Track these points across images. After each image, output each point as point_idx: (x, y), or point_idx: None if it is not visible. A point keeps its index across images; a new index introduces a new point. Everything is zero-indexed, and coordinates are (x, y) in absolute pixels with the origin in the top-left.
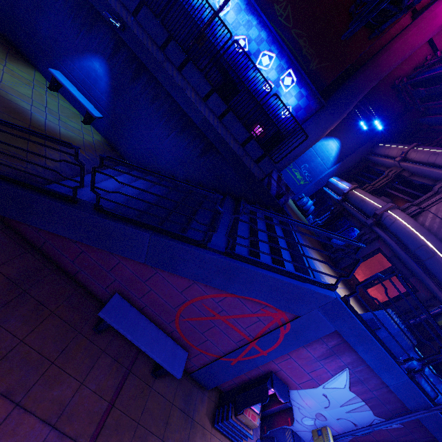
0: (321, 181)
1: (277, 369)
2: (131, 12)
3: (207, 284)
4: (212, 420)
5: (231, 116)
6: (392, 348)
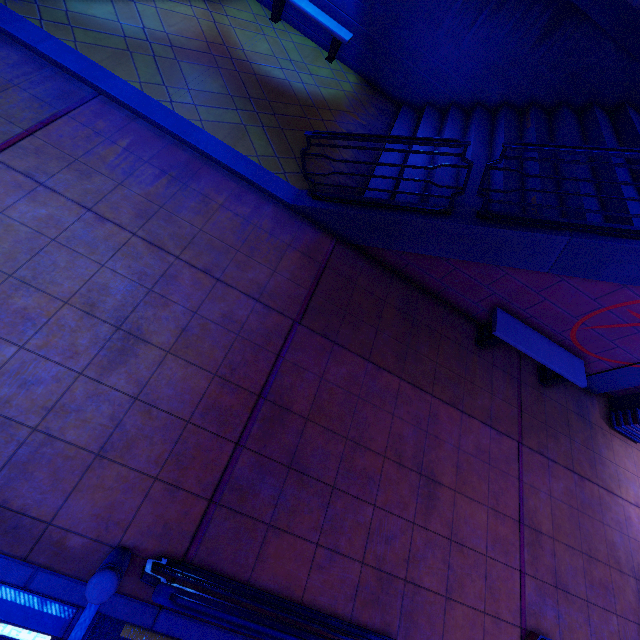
0: None
1: None
2: None
3: None
4: (607, 422)
5: None
6: None
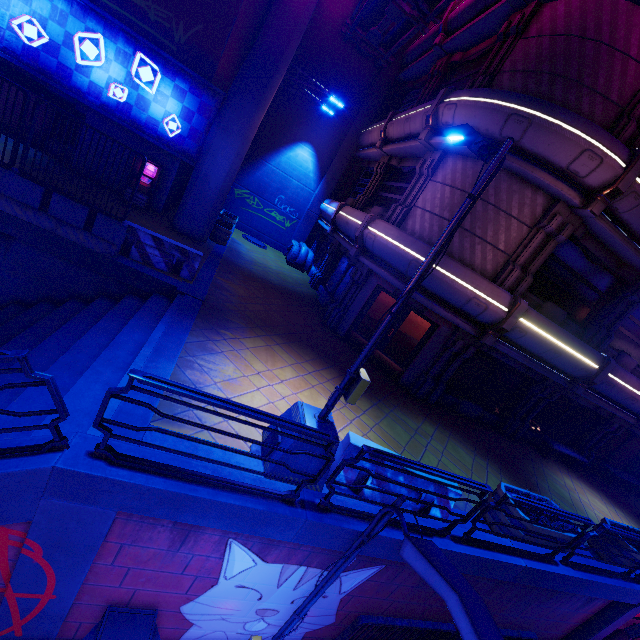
0: (312, 213)
1: (130, 593)
2: None
3: None
4: None
5: None
6: (305, 466)
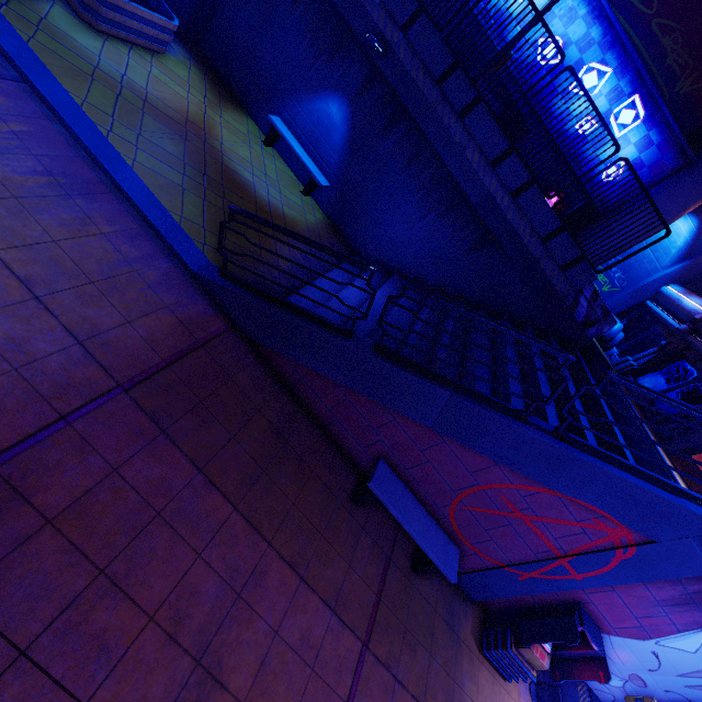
0: (644, 290)
1: (584, 600)
2: (400, 26)
3: (517, 470)
4: (478, 643)
5: (535, 192)
6: None
